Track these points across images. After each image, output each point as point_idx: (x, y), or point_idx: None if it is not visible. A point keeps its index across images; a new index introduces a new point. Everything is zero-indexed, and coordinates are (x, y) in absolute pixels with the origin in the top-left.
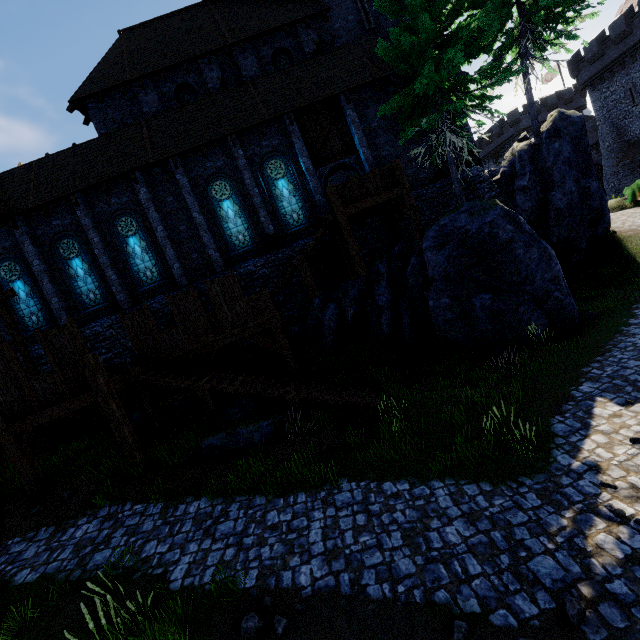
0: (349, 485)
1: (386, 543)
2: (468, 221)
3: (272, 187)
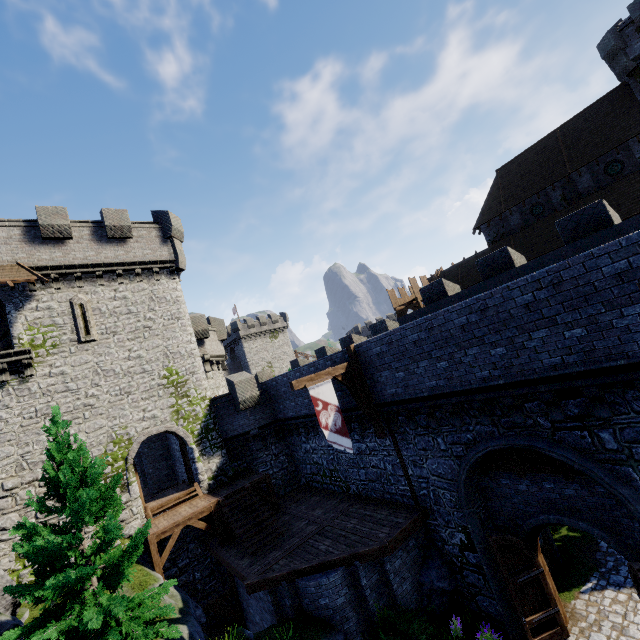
0: None
1: None
2: None
3: None
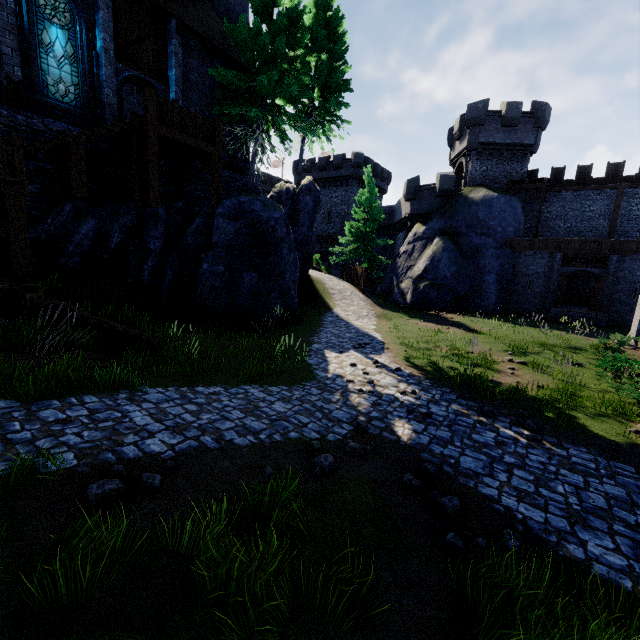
0: (155, 389)
1: (231, 416)
2: (262, 209)
3: (39, 24)
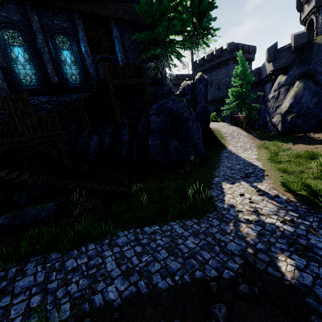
0: (123, 233)
1: (159, 257)
2: (173, 104)
3: (59, 53)
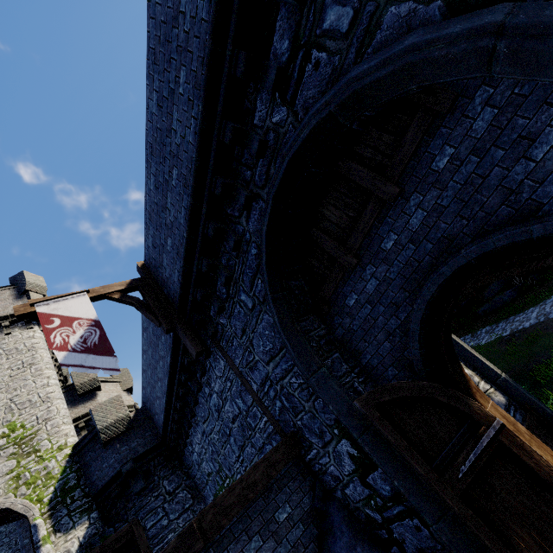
0: None
1: None
2: None
3: None
